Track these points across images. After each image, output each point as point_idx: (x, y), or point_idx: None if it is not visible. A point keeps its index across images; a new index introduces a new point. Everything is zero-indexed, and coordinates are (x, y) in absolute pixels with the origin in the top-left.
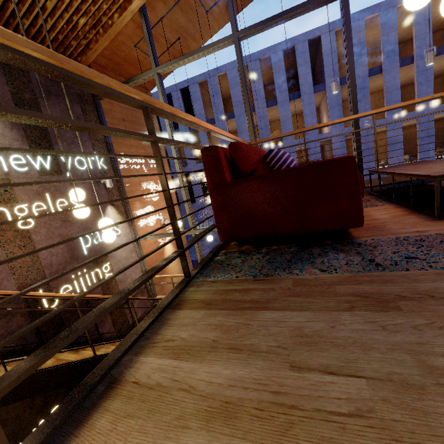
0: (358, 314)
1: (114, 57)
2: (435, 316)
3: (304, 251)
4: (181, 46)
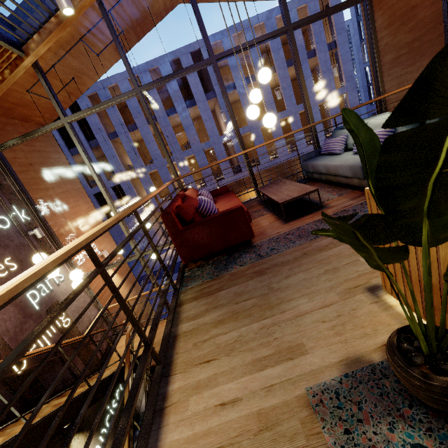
0: (254, 280)
1: (5, 104)
2: (275, 272)
3: (231, 257)
4: (76, 83)
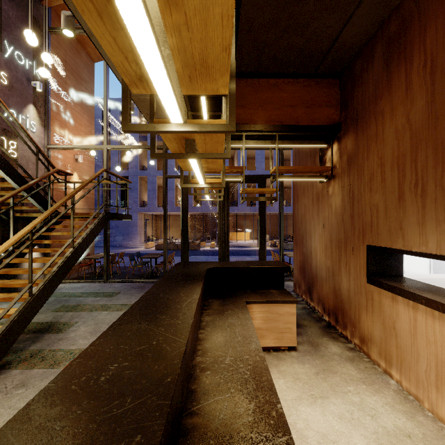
0: None
1: None
2: None
3: None
4: None
